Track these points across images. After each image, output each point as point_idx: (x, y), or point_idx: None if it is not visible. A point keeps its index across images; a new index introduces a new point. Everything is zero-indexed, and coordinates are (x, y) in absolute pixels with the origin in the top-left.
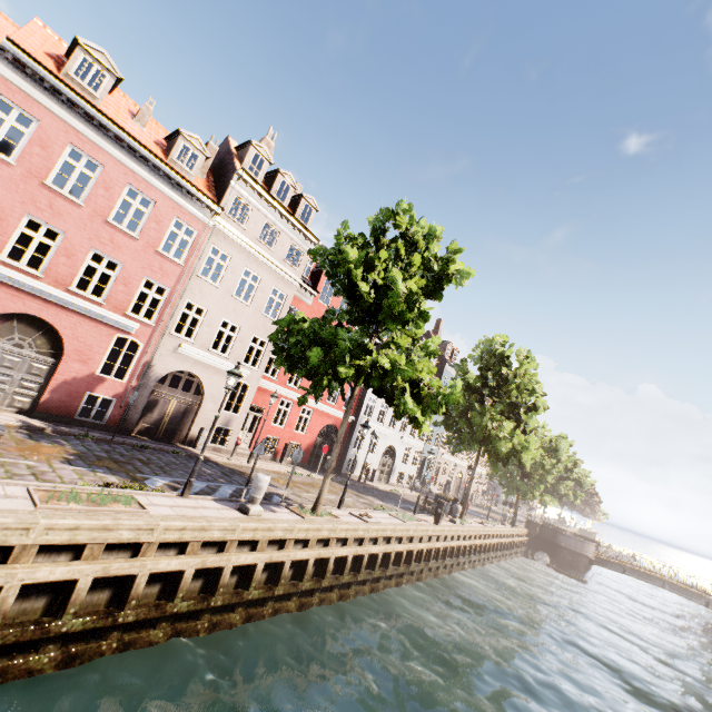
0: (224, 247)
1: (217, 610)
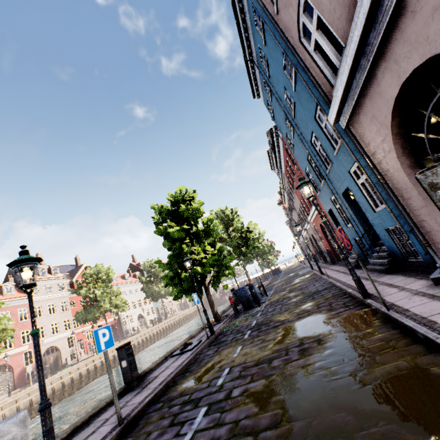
0: (37, 304)
1: (100, 373)
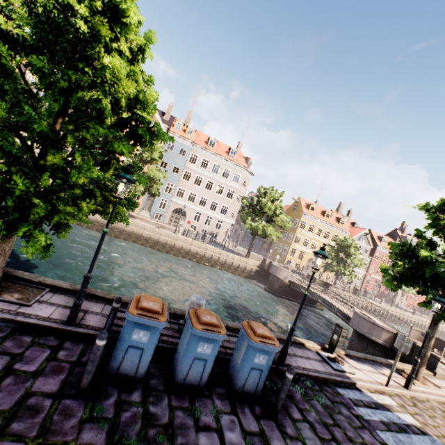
0: None
1: None
